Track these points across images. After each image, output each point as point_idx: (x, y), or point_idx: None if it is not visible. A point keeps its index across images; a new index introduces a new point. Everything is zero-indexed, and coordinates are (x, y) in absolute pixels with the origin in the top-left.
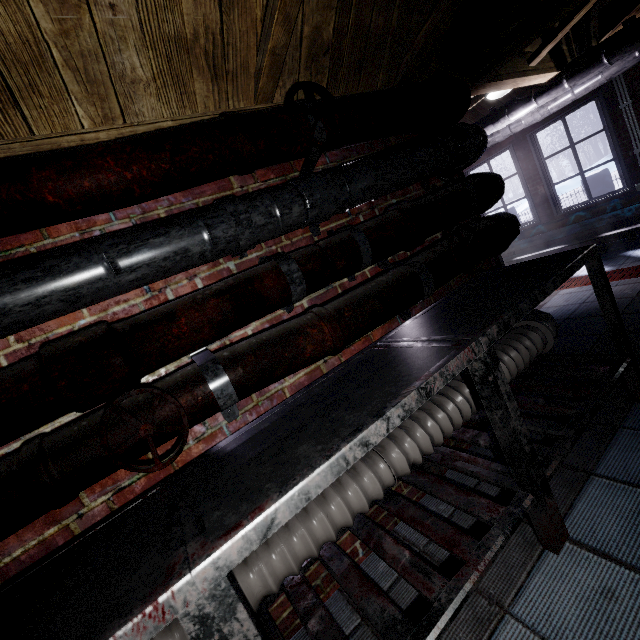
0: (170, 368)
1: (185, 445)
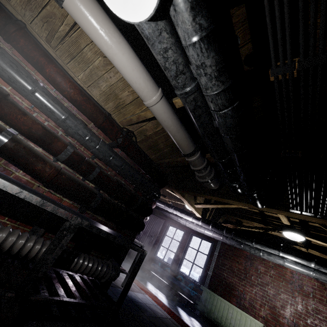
0: None
1: None
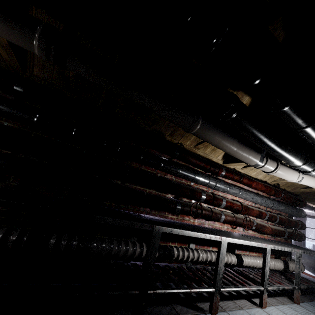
0: (240, 214)
1: (236, 229)
